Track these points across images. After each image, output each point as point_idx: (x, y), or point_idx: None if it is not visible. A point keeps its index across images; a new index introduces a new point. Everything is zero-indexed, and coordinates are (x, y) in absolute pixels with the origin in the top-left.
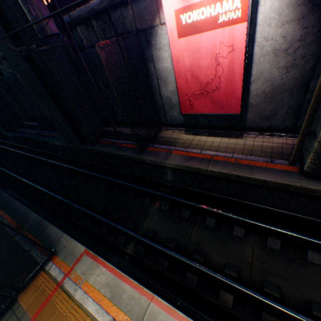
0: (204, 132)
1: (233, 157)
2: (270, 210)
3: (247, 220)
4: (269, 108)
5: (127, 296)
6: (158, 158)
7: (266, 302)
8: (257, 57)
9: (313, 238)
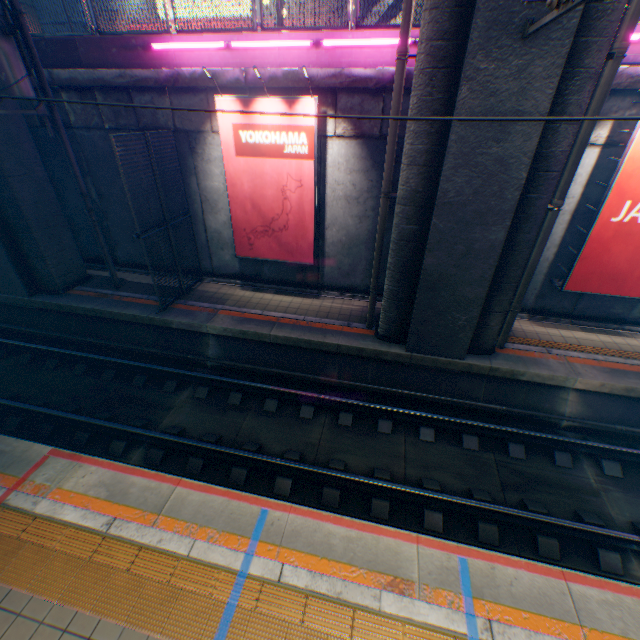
0: (270, 288)
1: (306, 319)
2: (347, 387)
3: (317, 396)
4: (348, 261)
5: (138, 489)
6: (196, 319)
7: (329, 477)
8: (330, 200)
9: (384, 406)
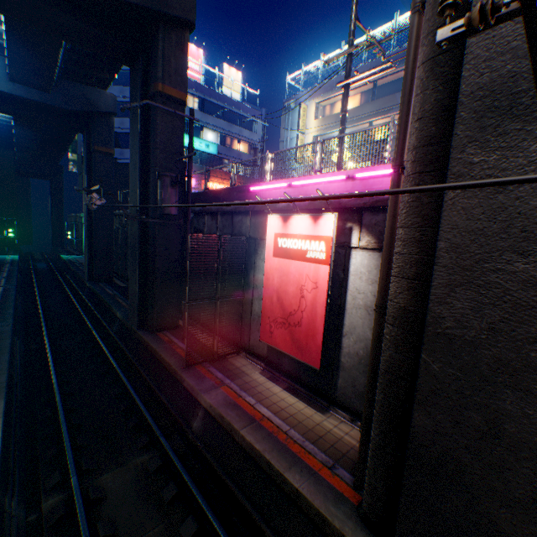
0: (285, 381)
1: (288, 432)
2: None
3: None
4: (363, 380)
5: None
6: (199, 384)
7: None
8: (349, 306)
9: None
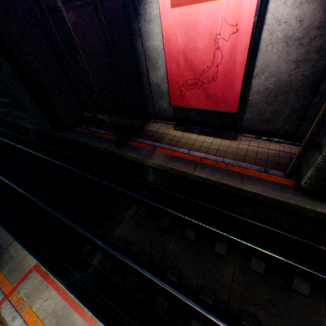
0: (195, 129)
1: (224, 162)
2: (258, 226)
3: (231, 237)
4: (270, 108)
5: None
6: (140, 155)
7: None
8: (264, 44)
9: (302, 265)
